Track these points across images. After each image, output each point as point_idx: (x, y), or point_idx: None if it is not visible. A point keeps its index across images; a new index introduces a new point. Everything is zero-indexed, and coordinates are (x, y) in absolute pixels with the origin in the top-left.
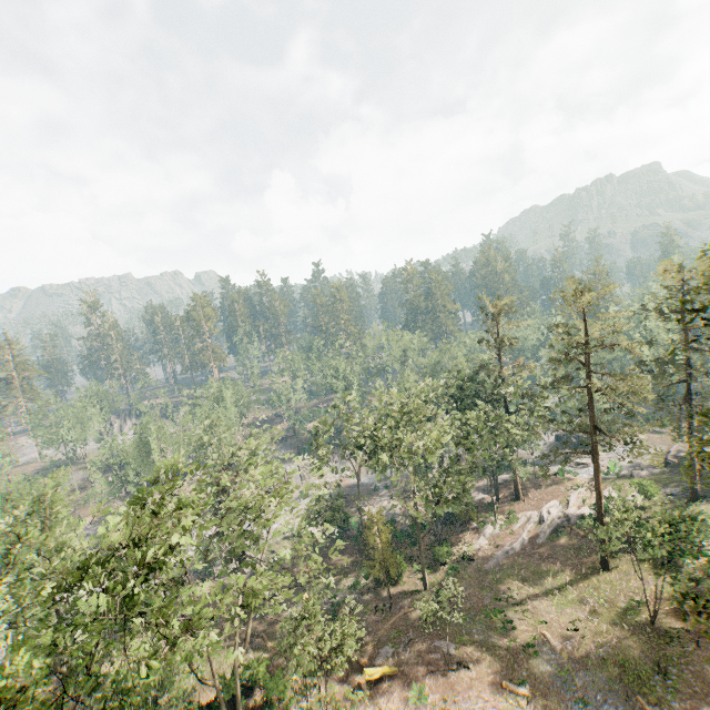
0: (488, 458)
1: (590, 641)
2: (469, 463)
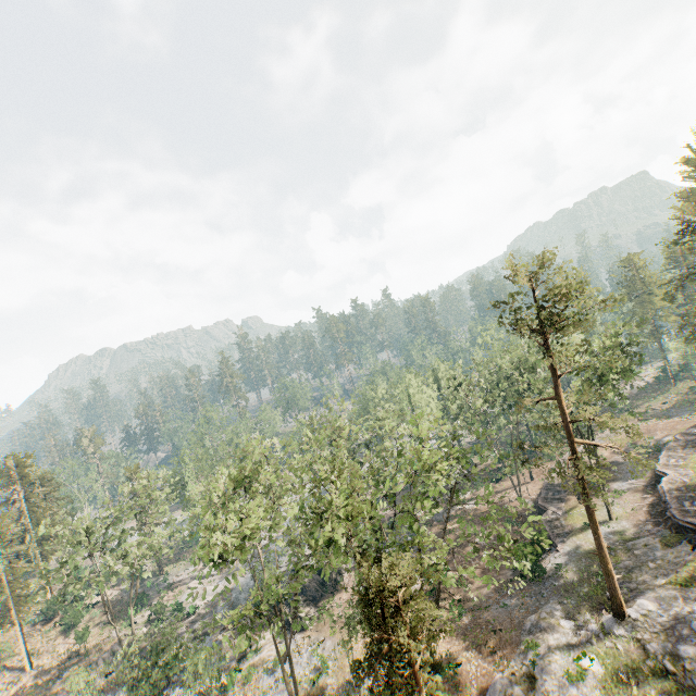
0: None
1: (673, 403)
2: None
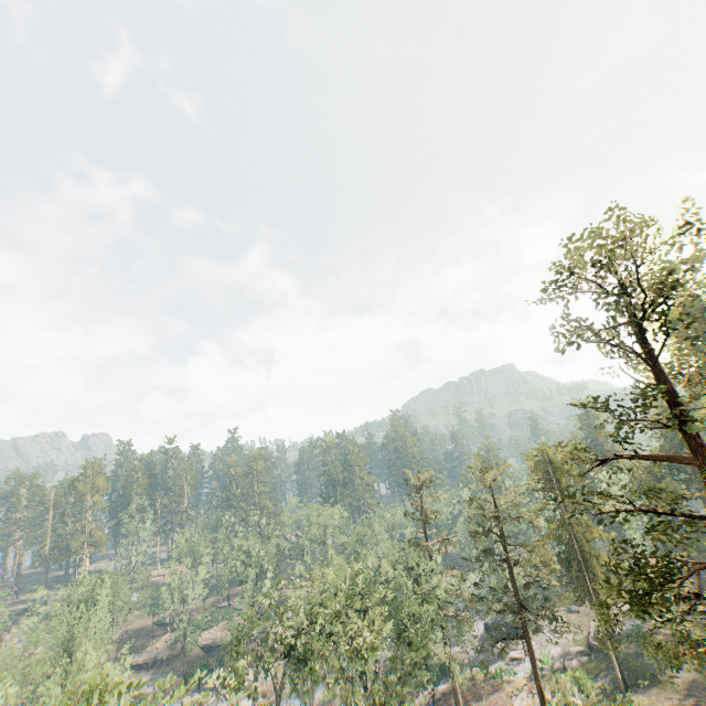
0: (427, 656)
1: None
2: (408, 664)
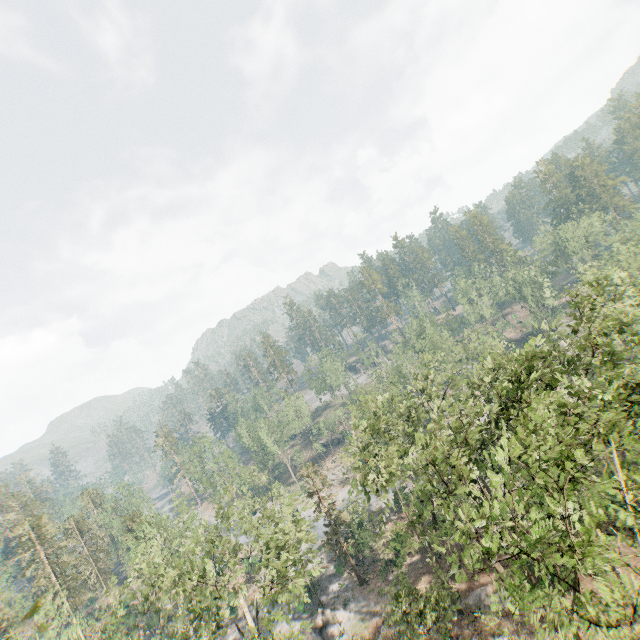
0: None
1: None
2: None
